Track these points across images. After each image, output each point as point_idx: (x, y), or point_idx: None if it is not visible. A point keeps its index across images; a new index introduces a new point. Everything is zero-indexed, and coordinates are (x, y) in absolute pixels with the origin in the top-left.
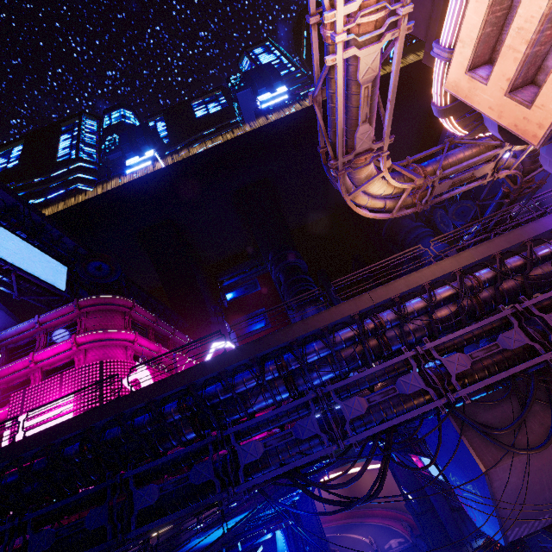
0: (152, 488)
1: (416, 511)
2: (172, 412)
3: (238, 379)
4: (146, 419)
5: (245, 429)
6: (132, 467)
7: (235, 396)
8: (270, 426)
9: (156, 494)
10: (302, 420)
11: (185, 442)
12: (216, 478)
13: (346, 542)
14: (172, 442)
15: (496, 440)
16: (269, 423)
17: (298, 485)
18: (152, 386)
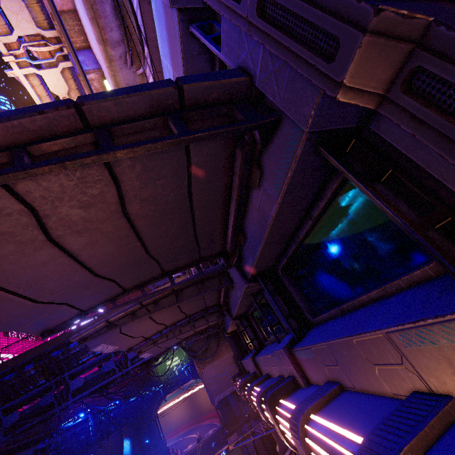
0: (15, 414)
1: (220, 406)
2: (30, 370)
3: (72, 346)
4: (12, 376)
5: (76, 372)
6: (1, 405)
7: (69, 355)
8: (90, 368)
9: (17, 416)
10: (107, 362)
11: (39, 386)
12: (55, 400)
13: (184, 441)
14: (29, 387)
15: (195, 357)
16: (90, 366)
17: (103, 395)
18: (16, 357)
